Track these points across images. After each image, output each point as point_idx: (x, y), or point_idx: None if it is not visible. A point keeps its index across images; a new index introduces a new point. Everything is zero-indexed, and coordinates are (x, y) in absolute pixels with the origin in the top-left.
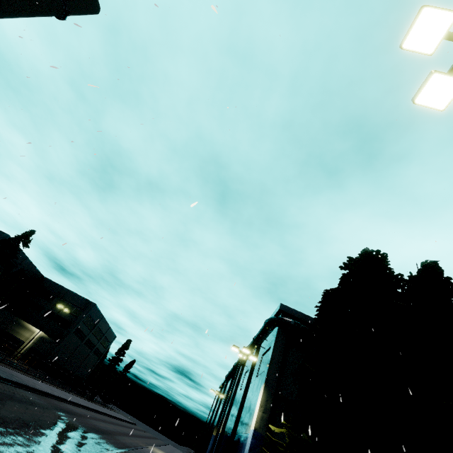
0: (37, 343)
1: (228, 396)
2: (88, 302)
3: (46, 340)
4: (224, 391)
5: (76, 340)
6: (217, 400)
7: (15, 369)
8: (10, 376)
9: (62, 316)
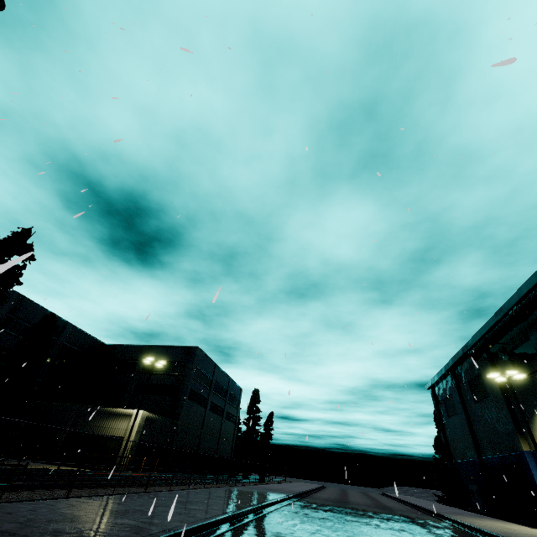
0: (145, 432)
1: (501, 380)
2: (185, 350)
3: (156, 423)
4: (457, 384)
5: (196, 408)
6: (436, 406)
7: (121, 488)
8: (92, 533)
9: (160, 383)
